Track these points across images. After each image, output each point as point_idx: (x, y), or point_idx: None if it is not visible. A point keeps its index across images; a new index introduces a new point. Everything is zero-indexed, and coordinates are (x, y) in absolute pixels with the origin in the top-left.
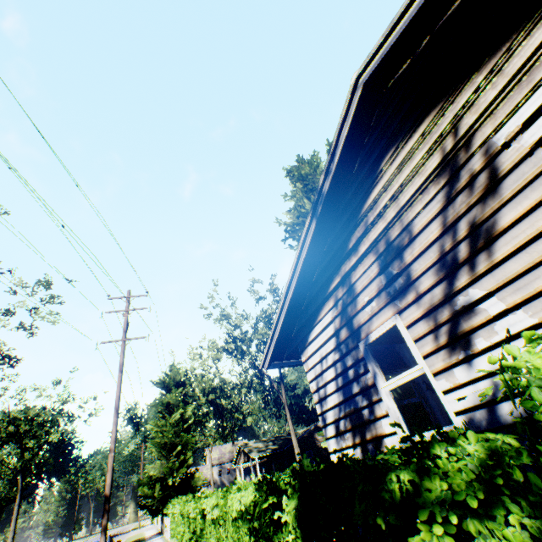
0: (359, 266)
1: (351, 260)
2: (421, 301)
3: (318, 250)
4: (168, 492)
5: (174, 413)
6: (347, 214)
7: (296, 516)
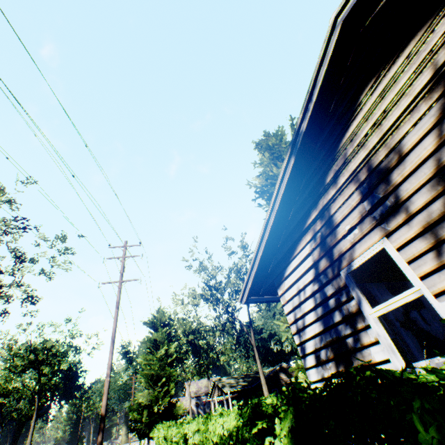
0: (338, 197)
1: (328, 193)
2: (414, 220)
3: (294, 189)
4: (154, 418)
5: (159, 349)
6: (324, 152)
7: (293, 442)
